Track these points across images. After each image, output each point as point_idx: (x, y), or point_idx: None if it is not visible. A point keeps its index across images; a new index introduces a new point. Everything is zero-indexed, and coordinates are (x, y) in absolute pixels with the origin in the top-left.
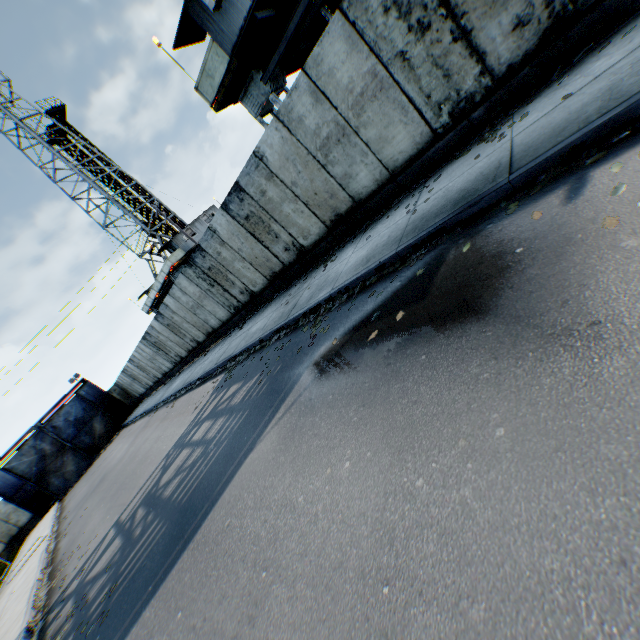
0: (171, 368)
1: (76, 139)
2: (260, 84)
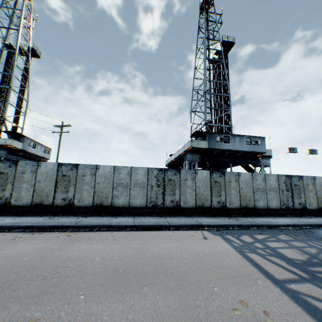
0: None
1: (29, 64)
2: (197, 157)
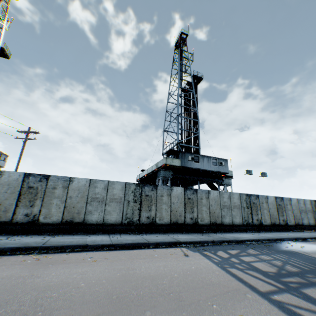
0: None
1: None
2: (170, 174)
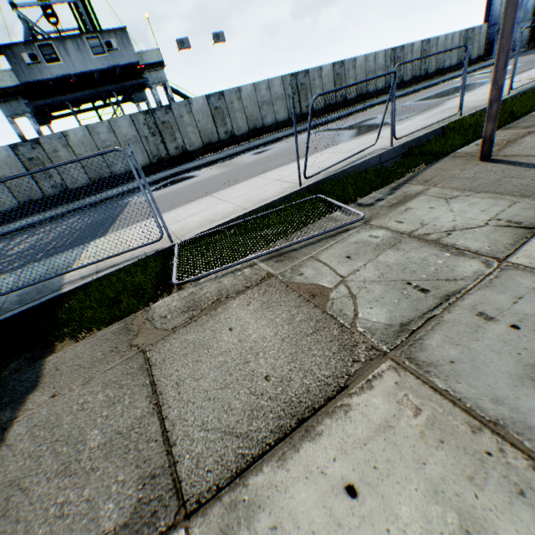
0: None
1: None
2: (24, 105)
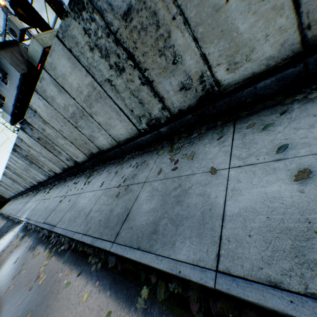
0: (15, 195)
1: None
2: None
